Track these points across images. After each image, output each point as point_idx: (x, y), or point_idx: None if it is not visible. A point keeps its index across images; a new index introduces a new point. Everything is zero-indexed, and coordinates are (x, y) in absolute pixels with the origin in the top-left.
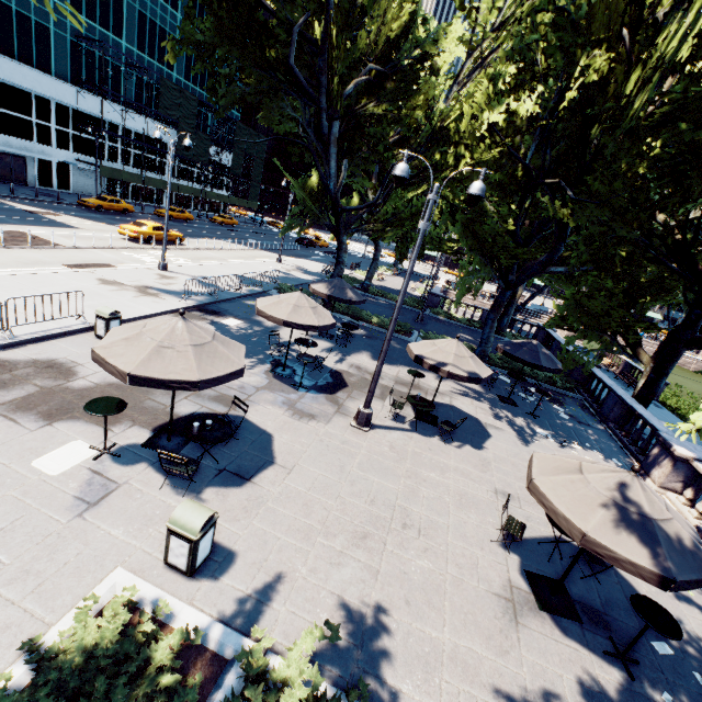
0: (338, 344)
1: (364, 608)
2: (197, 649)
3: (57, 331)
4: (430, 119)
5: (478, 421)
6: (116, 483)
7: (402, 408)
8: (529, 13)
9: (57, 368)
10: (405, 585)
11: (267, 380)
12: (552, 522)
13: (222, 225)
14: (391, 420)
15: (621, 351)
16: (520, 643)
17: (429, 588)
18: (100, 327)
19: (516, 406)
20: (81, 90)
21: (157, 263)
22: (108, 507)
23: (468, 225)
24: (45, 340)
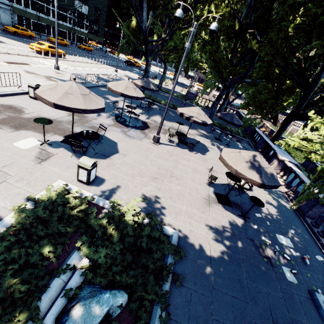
0: (145, 111)
1: (155, 198)
2: (93, 204)
3: (10, 92)
4: None
5: (205, 145)
6: (52, 154)
7: (173, 137)
8: None
9: (14, 108)
10: (170, 193)
11: (113, 122)
12: (227, 176)
13: (84, 50)
14: (168, 142)
15: (268, 120)
16: (209, 211)
17: (179, 194)
18: (31, 92)
19: (221, 141)
20: None
21: (53, 66)
22: (50, 161)
23: (210, 53)
24: (4, 96)
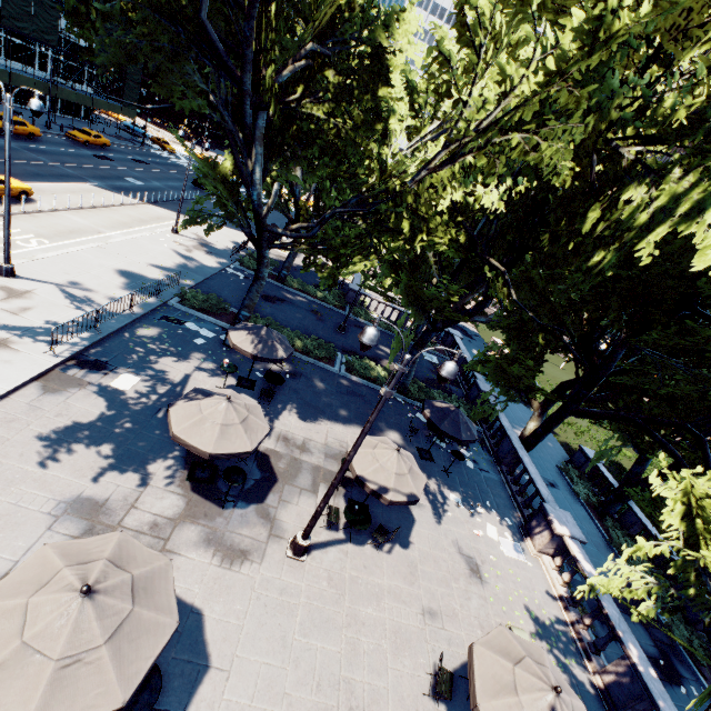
0: (261, 399)
1: None
2: None
3: None
4: (385, 169)
5: None
6: None
7: (338, 520)
8: (517, 127)
9: None
10: None
11: (184, 498)
12: None
13: (86, 145)
14: (325, 530)
15: (519, 400)
16: None
17: None
18: None
19: (433, 461)
20: None
21: None
22: None
23: (410, 288)
24: None
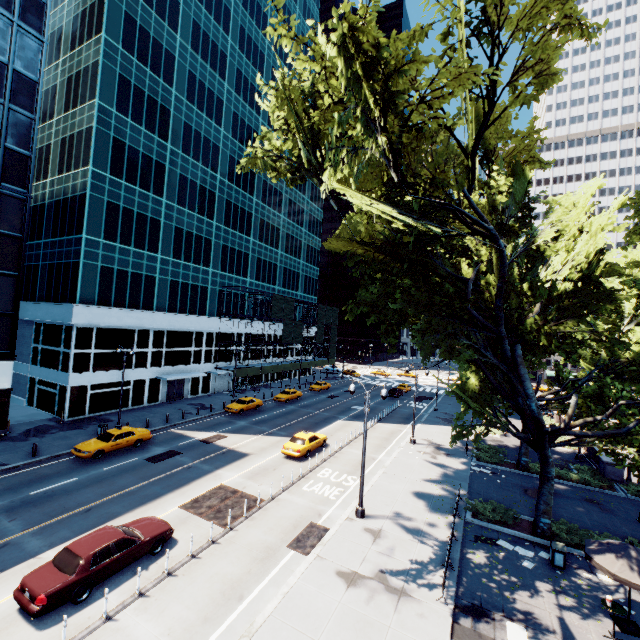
0: None
1: None
2: None
3: None
4: None
5: None
6: None
7: None
8: None
9: None
10: None
11: None
12: None
13: (320, 391)
14: None
15: None
16: None
17: None
18: None
19: None
20: (222, 318)
21: (341, 498)
22: None
23: None
24: None
